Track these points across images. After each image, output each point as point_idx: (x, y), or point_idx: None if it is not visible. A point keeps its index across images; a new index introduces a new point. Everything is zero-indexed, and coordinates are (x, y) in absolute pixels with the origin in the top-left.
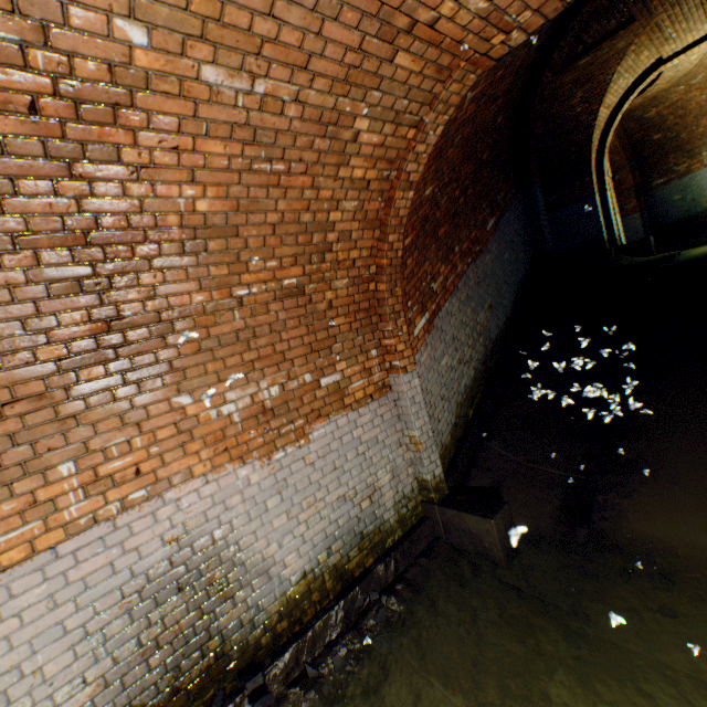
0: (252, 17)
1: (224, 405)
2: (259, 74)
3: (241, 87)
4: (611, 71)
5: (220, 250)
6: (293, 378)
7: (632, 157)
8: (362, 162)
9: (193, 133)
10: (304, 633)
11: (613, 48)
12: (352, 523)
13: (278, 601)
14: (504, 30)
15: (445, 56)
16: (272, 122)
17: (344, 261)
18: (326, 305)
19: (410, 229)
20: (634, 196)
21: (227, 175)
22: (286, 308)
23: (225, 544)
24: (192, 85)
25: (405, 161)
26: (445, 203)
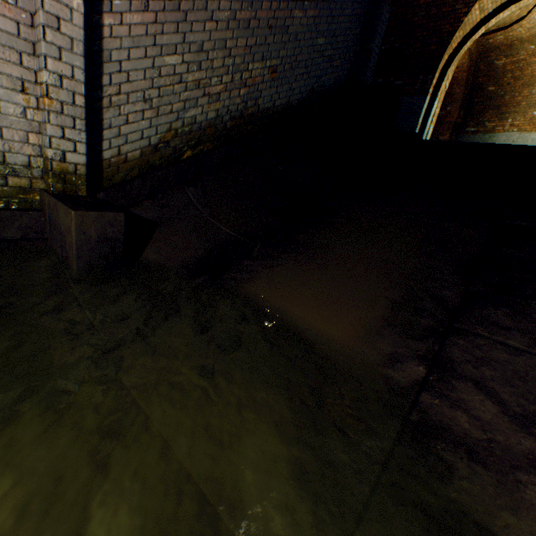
0: None
1: None
2: None
3: None
4: None
5: None
6: None
7: (467, 97)
8: None
9: None
10: None
11: None
12: None
13: None
14: None
15: None
16: None
17: None
18: None
19: None
20: (450, 131)
21: None
22: None
23: None
24: None
25: None
26: None
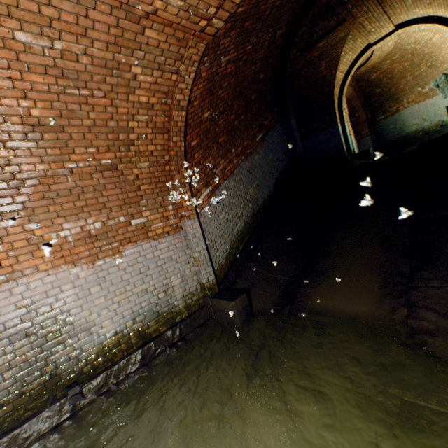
0: (39, 6)
1: (62, 231)
2: (55, 38)
3: (45, 45)
4: (340, 50)
5: (53, 139)
6: (111, 218)
7: (365, 102)
8: (145, 93)
9: (20, 69)
10: (112, 366)
11: (337, 36)
12: (152, 305)
13: (97, 347)
14: (204, 18)
15: (179, 33)
16: (73, 66)
17: (144, 151)
18: (134, 177)
19: (195, 136)
20: (367, 126)
21: (49, 95)
22: (105, 177)
23: (60, 311)
24: (12, 42)
25: (175, 93)
26: (223, 123)
